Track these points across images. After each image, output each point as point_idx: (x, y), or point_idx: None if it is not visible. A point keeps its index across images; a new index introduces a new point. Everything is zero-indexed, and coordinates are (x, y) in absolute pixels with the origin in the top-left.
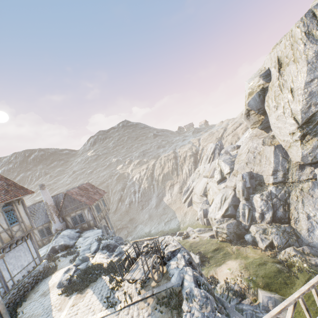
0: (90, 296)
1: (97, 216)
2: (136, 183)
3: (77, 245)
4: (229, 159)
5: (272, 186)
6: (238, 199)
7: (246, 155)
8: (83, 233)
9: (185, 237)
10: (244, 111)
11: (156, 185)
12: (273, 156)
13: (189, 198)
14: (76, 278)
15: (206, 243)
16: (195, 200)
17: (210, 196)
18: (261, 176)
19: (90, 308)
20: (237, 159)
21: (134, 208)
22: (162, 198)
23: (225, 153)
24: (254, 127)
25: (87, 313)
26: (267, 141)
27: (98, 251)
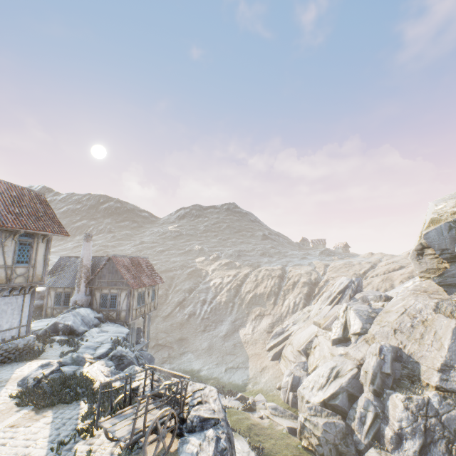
0: (43, 424)
1: (134, 309)
2: (212, 290)
3: (86, 336)
4: (366, 311)
5: (433, 390)
6: (361, 386)
7: (398, 317)
8: (105, 323)
9: (248, 407)
10: (416, 244)
11: (237, 305)
12: (450, 337)
13: (279, 346)
14: (46, 383)
15: (277, 438)
16: (286, 354)
17: (313, 359)
18: (416, 363)
19: (27, 446)
20: (380, 317)
21: (193, 324)
22: (238, 327)
23: (362, 300)
24: (426, 277)
25: (17, 452)
26: (444, 307)
27: (104, 358)
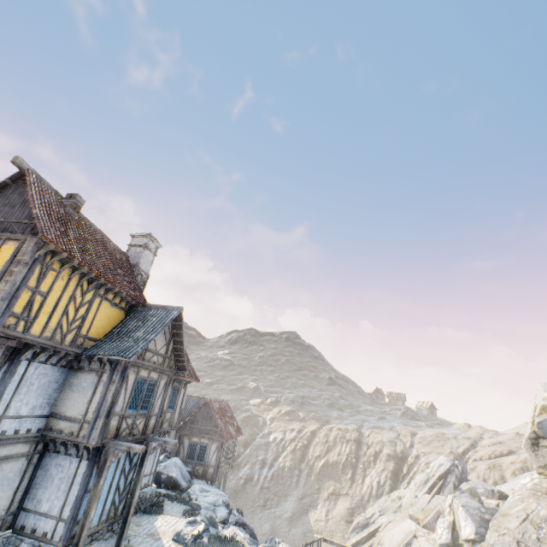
0: None
1: (221, 466)
2: (273, 447)
3: (191, 493)
4: (478, 510)
5: None
6: None
7: (520, 524)
8: (195, 480)
9: None
10: (528, 431)
11: (305, 474)
12: None
13: (364, 545)
14: (209, 540)
15: None
16: None
17: None
18: None
19: None
20: (497, 521)
21: (250, 494)
22: (307, 507)
23: (470, 492)
24: (546, 474)
25: None
26: None
27: (228, 524)
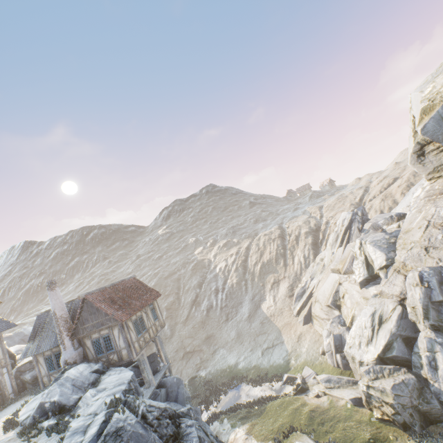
0: None
1: (136, 341)
2: (220, 275)
3: (79, 406)
4: (384, 239)
5: None
6: (413, 324)
7: (424, 233)
8: (105, 374)
9: (299, 389)
10: (412, 146)
11: (250, 281)
12: None
13: (306, 307)
14: None
15: (345, 418)
16: (316, 313)
17: (346, 309)
18: None
19: None
20: (402, 240)
21: (214, 318)
22: (259, 303)
23: (373, 228)
24: (436, 177)
25: None
26: None
27: None
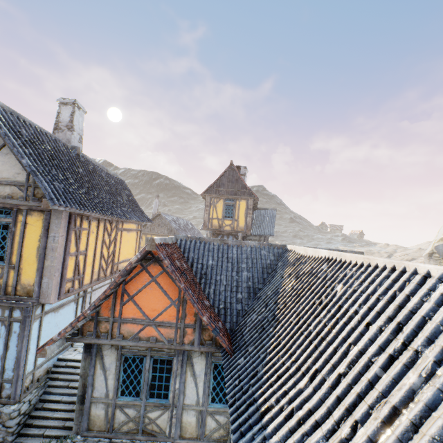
0: None
1: None
2: None
3: None
4: None
5: None
6: None
7: None
8: None
9: None
10: (428, 250)
11: None
12: None
13: None
14: None
15: None
16: None
17: None
18: None
19: None
20: None
21: None
22: None
23: None
24: None
25: None
26: None
27: None
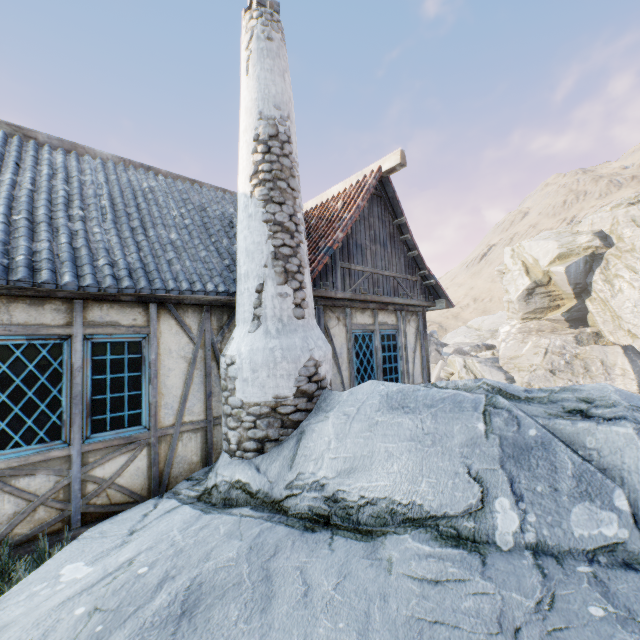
0: None
1: None
2: None
3: None
4: (489, 362)
5: None
6: None
7: (544, 358)
8: None
9: None
10: (528, 283)
11: None
12: (628, 361)
13: None
14: None
15: None
16: None
17: None
18: None
19: None
20: (513, 364)
21: None
22: None
23: (459, 353)
24: (530, 318)
25: None
26: (585, 339)
27: None
